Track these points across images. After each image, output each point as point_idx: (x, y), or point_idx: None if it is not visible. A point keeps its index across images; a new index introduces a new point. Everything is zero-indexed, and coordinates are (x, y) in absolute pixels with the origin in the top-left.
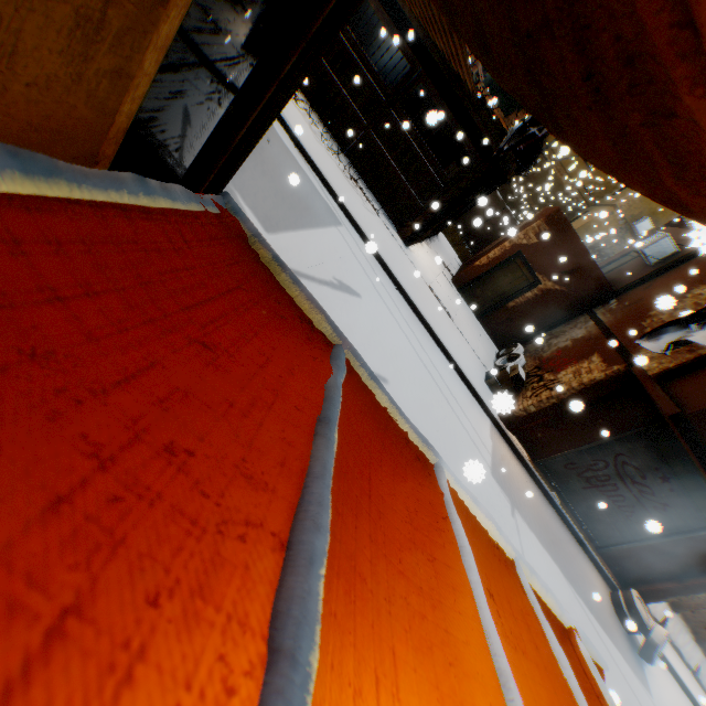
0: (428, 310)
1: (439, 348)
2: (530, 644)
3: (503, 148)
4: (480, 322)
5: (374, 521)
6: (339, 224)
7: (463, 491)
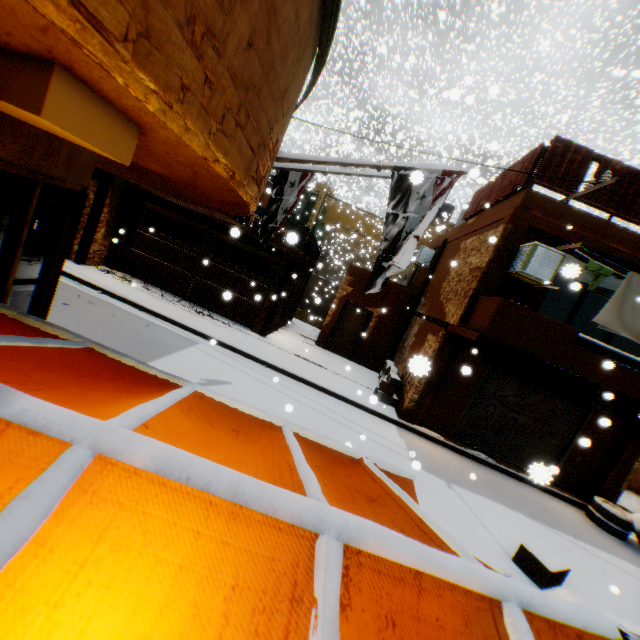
0: (299, 370)
1: (322, 392)
2: (265, 442)
3: (260, 241)
4: (354, 362)
5: (73, 380)
6: (196, 344)
7: (219, 396)
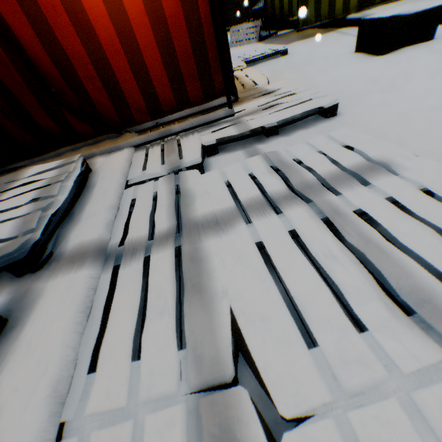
0: None
1: None
2: None
3: None
4: None
5: None
6: None
7: None
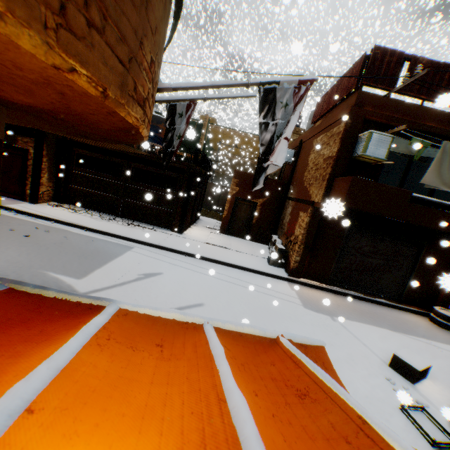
0: (211, 253)
1: (230, 267)
2: (189, 353)
3: (164, 163)
4: (249, 240)
5: None
6: (131, 248)
7: (142, 308)
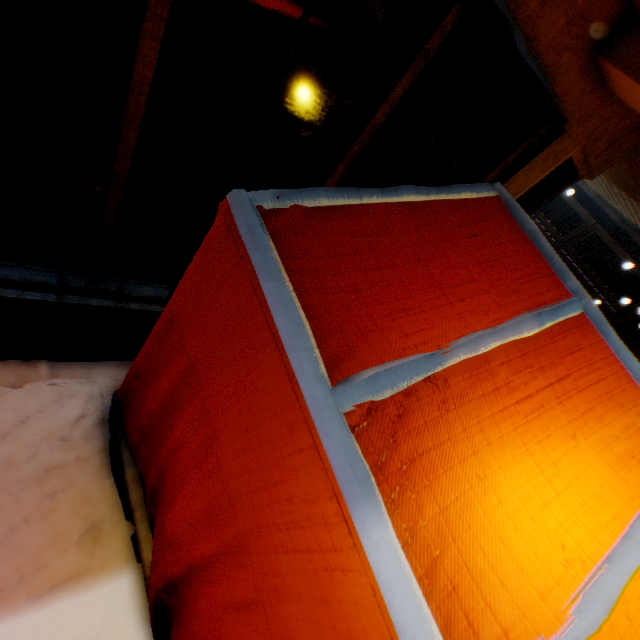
0: None
1: None
2: None
3: None
4: None
5: None
6: None
7: None
